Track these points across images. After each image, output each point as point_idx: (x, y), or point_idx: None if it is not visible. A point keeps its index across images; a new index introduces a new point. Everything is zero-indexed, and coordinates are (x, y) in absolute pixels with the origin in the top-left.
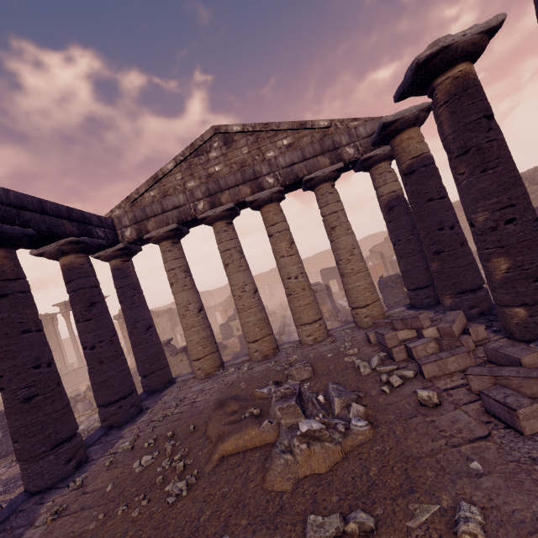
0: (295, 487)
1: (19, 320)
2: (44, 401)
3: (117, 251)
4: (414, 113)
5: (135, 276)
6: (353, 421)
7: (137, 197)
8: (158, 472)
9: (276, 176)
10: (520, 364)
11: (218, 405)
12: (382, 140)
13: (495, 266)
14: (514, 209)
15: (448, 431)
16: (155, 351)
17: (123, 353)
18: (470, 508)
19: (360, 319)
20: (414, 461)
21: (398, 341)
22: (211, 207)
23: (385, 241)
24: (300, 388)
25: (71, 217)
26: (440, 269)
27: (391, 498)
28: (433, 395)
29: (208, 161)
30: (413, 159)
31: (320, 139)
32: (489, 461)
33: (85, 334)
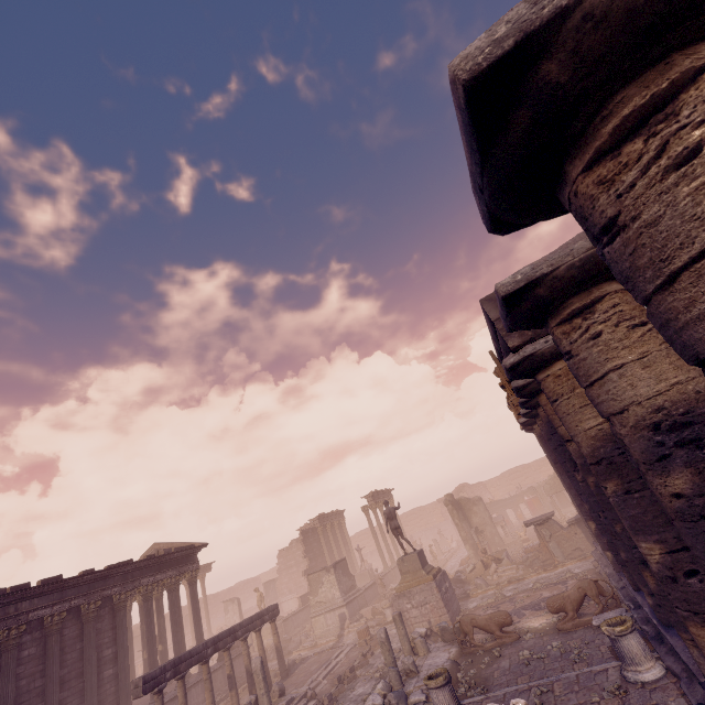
0: None
1: None
2: None
3: None
4: None
5: None
6: None
7: None
8: None
9: None
10: None
11: None
12: None
13: None
14: None
15: None
16: None
17: None
18: None
19: None
20: None
21: None
22: None
23: None
24: None
25: None
26: None
27: None
28: None
29: None
30: None
31: None
32: None
33: None
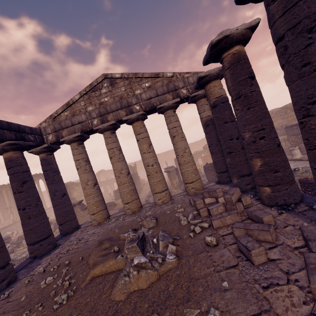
0: (127, 298)
1: None
2: None
3: (43, 149)
4: (216, 72)
5: (55, 163)
6: (167, 256)
7: (56, 115)
8: (54, 288)
9: (141, 105)
10: (262, 221)
11: (99, 244)
12: (199, 86)
13: (255, 163)
14: (264, 131)
15: (217, 262)
16: (68, 209)
17: (44, 212)
18: (214, 312)
19: (189, 190)
20: (194, 281)
21: (204, 205)
22: (101, 122)
23: None
24: (144, 234)
25: (10, 128)
26: (230, 162)
27: (176, 305)
28: (213, 239)
29: (101, 95)
30: (216, 98)
31: (167, 83)
32: (233, 281)
33: (19, 200)
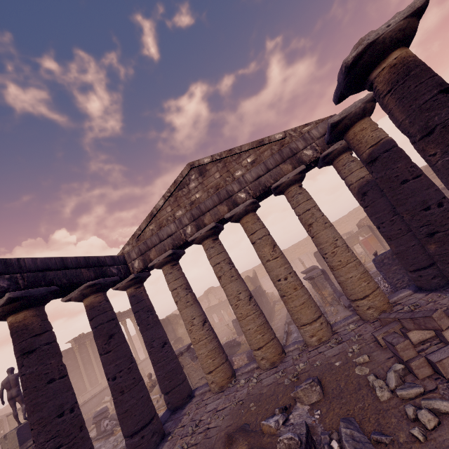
0: None
1: (45, 371)
2: None
3: (130, 281)
4: (359, 107)
5: (147, 299)
6: None
7: (140, 233)
8: None
9: (247, 191)
10: None
11: (228, 440)
12: (335, 138)
13: None
14: None
15: None
16: (172, 367)
17: (141, 378)
18: None
19: (362, 312)
20: None
21: (415, 351)
22: (197, 229)
23: None
24: (308, 429)
25: (89, 264)
26: (440, 251)
27: None
28: None
29: (190, 192)
30: (372, 147)
31: (279, 149)
32: None
33: (107, 365)
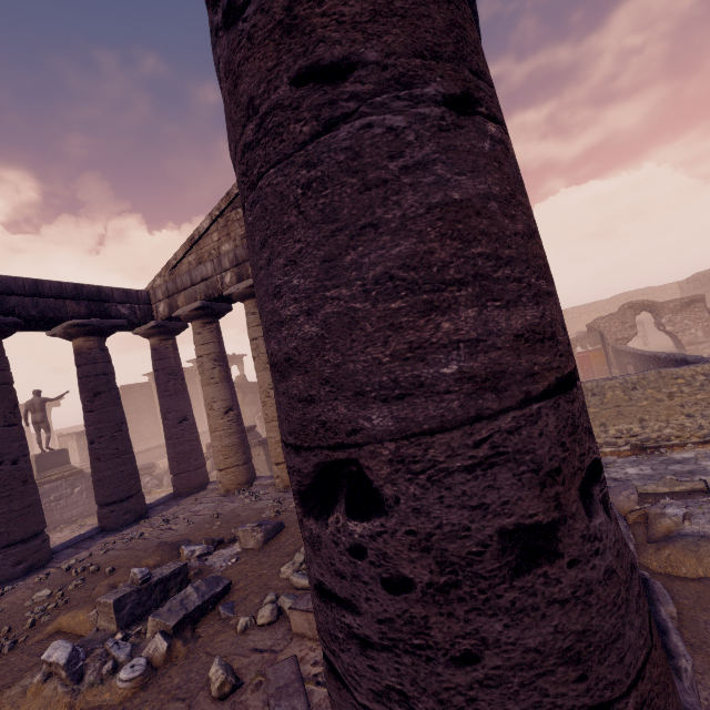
0: None
1: None
2: (1, 499)
3: (151, 329)
4: None
5: (175, 358)
6: (128, 664)
7: (175, 263)
8: (24, 618)
9: None
10: None
11: (156, 549)
12: None
13: None
14: None
15: None
16: (186, 449)
17: (128, 451)
18: None
19: None
20: None
21: None
22: (238, 280)
23: (618, 313)
24: (180, 572)
25: (81, 295)
26: None
27: None
28: (216, 680)
29: None
30: None
31: None
32: None
33: (87, 426)
